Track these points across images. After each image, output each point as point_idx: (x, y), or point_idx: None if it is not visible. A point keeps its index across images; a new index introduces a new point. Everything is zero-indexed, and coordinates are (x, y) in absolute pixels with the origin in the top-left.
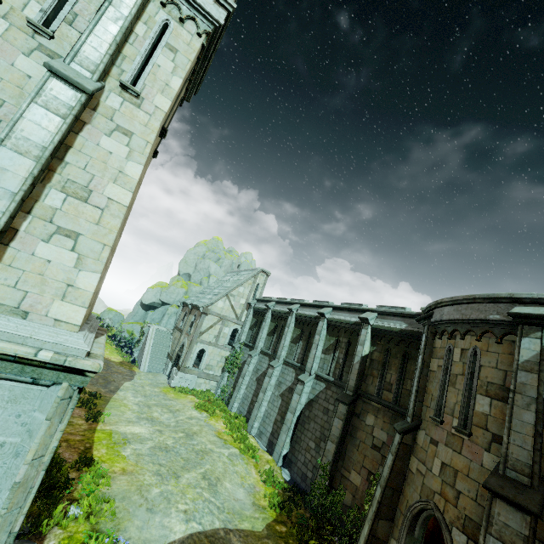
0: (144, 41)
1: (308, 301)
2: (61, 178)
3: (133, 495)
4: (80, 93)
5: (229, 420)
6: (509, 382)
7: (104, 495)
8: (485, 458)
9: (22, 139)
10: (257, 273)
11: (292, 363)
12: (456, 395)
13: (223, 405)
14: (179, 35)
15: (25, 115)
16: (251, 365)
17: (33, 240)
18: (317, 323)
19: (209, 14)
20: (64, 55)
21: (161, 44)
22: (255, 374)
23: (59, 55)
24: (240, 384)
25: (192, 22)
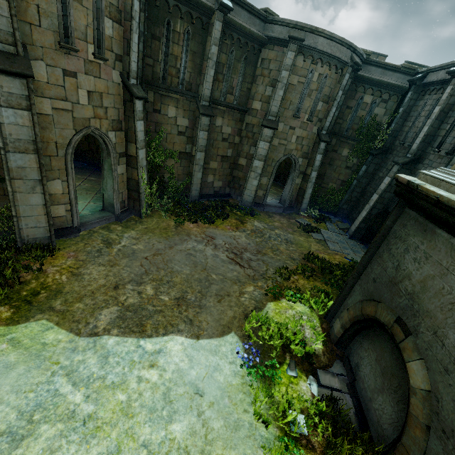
0: None
1: None
2: None
3: (220, 431)
4: None
5: None
6: (121, 5)
7: (266, 444)
8: (114, 75)
9: None
10: None
11: None
12: (86, 16)
13: None
14: None
15: None
16: None
17: None
18: None
19: None
20: None
21: None
22: None
23: None
24: None
25: None
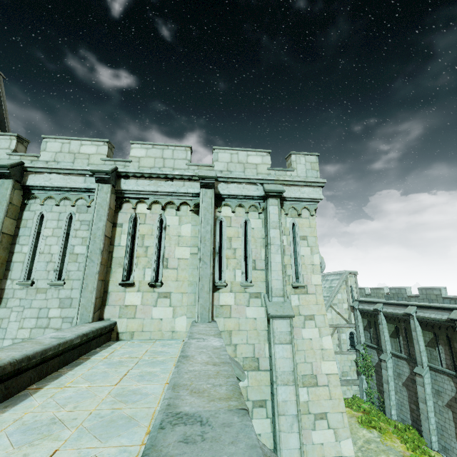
0: (288, 246)
1: (409, 287)
2: (298, 376)
3: None
4: (288, 319)
5: (400, 435)
6: None
7: None
8: None
9: (282, 374)
10: (346, 276)
11: (442, 370)
12: None
13: (381, 414)
14: (302, 224)
15: (275, 356)
16: (388, 369)
17: (308, 432)
18: (451, 326)
19: (313, 198)
20: (261, 291)
21: (298, 240)
22: (398, 379)
23: (259, 292)
24: (388, 391)
25: (304, 209)
